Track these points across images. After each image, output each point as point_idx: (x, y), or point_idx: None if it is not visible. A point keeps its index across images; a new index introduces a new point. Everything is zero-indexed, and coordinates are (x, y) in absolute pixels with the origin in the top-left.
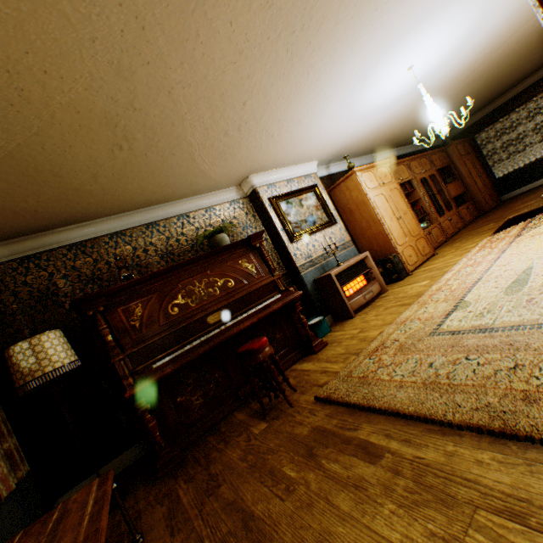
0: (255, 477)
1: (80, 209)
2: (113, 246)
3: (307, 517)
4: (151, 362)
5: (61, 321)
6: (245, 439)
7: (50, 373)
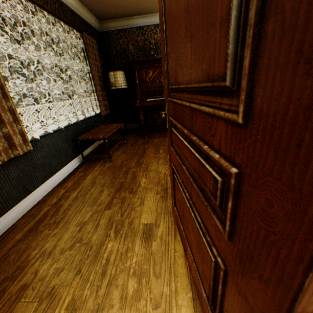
0: (154, 147)
1: (142, 9)
2: (154, 33)
3: (152, 159)
4: (148, 98)
5: (127, 66)
6: (163, 139)
7: (117, 87)
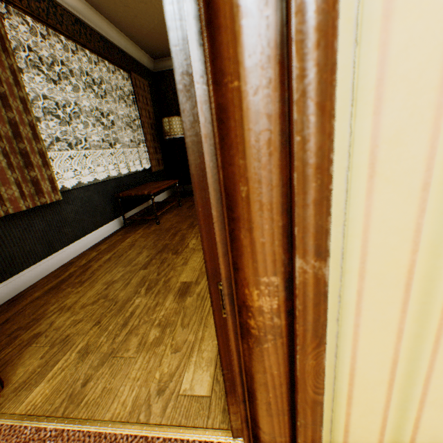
0: None
1: None
2: None
3: None
4: None
5: None
6: None
7: (172, 136)
